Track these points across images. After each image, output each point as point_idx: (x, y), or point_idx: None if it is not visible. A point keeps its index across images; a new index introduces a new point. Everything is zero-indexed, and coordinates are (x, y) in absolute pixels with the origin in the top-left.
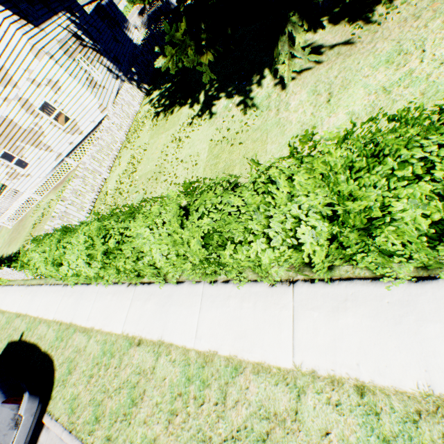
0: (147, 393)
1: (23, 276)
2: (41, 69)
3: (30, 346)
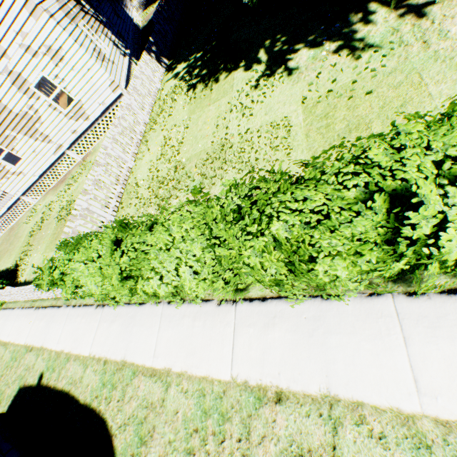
0: None
1: (29, 296)
2: (39, 31)
3: (58, 395)
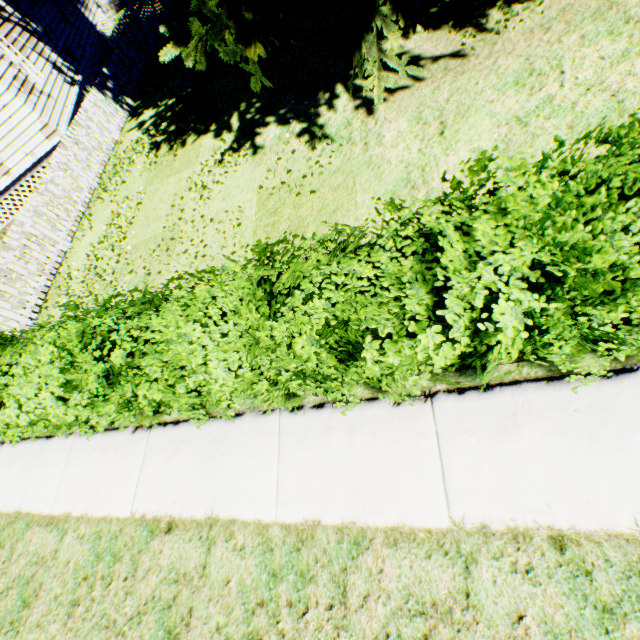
0: (196, 612)
1: None
2: None
3: None
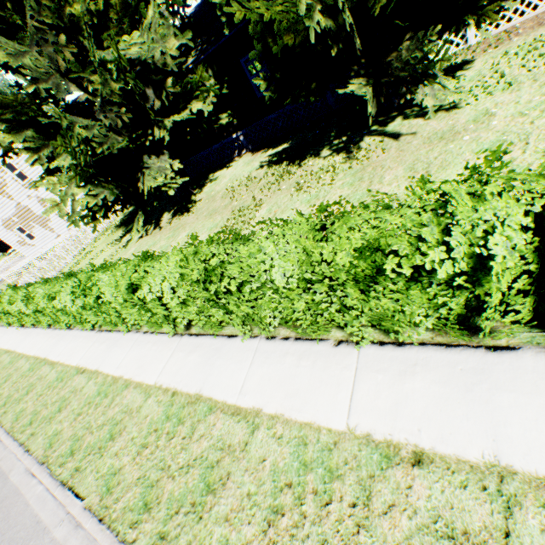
0: None
1: None
2: None
3: None
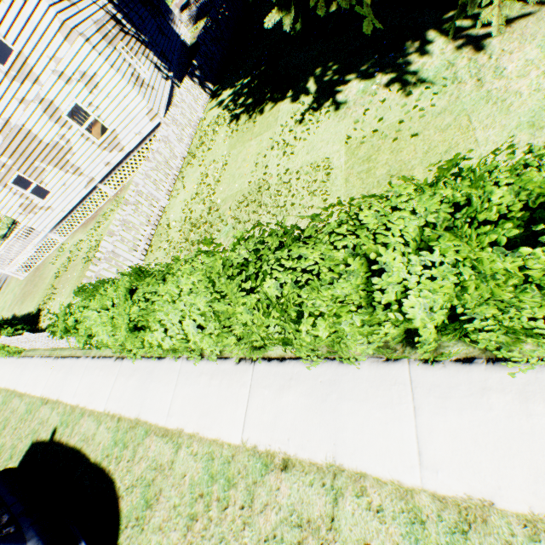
0: None
1: (49, 344)
2: (73, 56)
3: (70, 452)
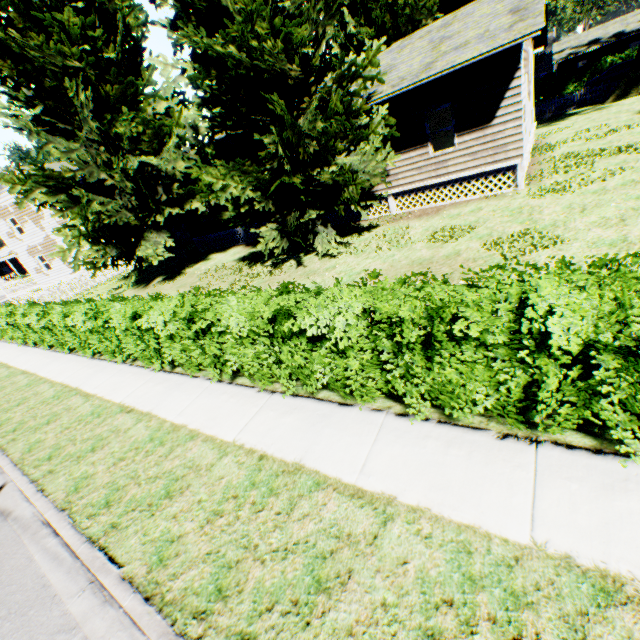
0: None
1: None
2: None
3: None
